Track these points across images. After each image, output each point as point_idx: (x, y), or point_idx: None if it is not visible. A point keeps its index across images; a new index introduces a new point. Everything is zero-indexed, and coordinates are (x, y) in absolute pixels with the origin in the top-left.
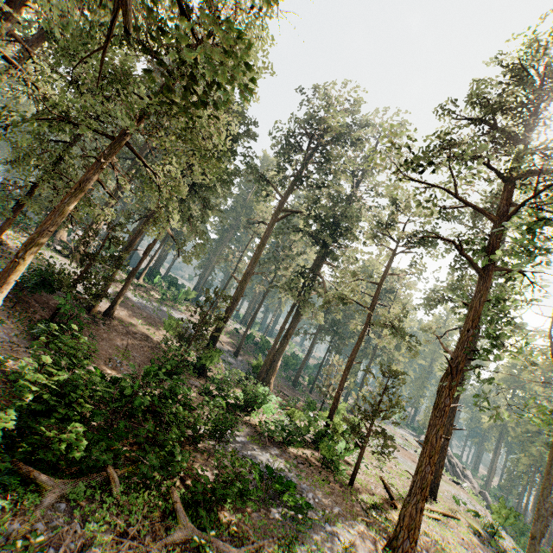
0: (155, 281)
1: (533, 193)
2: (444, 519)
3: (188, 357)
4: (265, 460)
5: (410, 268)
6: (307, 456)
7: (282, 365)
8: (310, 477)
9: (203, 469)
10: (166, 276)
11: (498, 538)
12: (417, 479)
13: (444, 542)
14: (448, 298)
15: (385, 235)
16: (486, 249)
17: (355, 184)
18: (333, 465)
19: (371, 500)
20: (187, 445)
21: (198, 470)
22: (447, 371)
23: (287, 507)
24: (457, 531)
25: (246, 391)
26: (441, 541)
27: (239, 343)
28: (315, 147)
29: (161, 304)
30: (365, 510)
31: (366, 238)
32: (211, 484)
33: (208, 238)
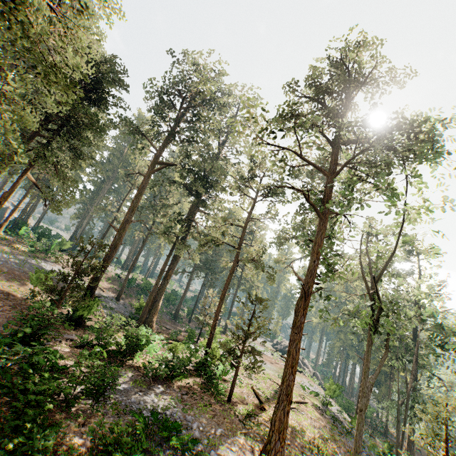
0: (22, 232)
1: (354, 155)
2: (297, 406)
3: (63, 309)
4: (150, 403)
5: (267, 213)
6: (190, 385)
7: (164, 302)
8: (194, 406)
9: (72, 450)
10: (36, 227)
11: (329, 406)
12: (284, 388)
13: (300, 426)
14: (294, 236)
15: (247, 187)
16: (324, 197)
17: (221, 144)
18: (213, 386)
19: (246, 410)
20: (57, 414)
21: (71, 442)
22: (301, 295)
23: (174, 448)
24: (306, 413)
25: (128, 336)
26: (299, 427)
27: (121, 288)
28: (187, 107)
29: (28, 257)
30: (242, 421)
31: (233, 189)
32: (87, 454)
33: (84, 188)
